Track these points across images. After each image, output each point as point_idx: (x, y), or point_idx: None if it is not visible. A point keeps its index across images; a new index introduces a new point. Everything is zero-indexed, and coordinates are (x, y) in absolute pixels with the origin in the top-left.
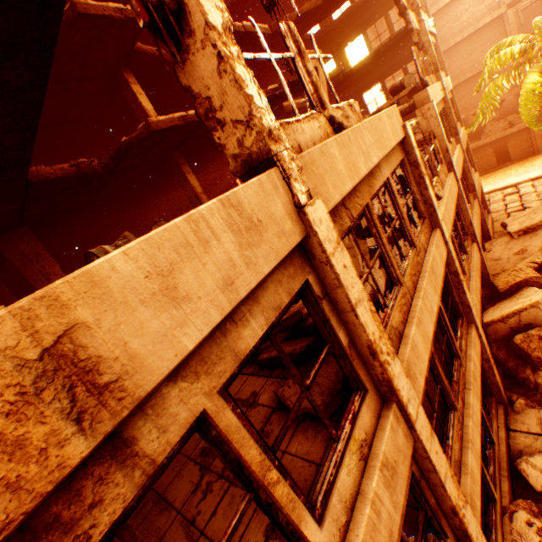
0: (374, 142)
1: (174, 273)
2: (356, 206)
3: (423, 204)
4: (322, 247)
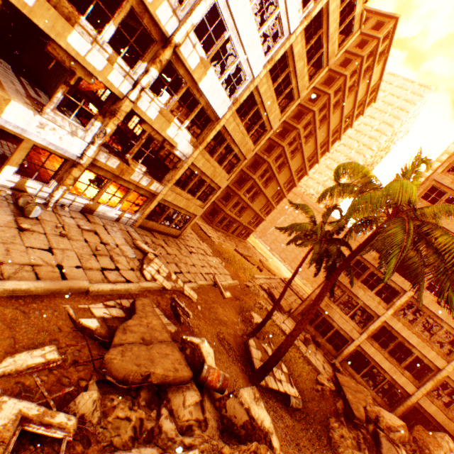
0: (445, 317)
1: (394, 276)
2: (422, 308)
3: (453, 357)
4: (405, 293)
